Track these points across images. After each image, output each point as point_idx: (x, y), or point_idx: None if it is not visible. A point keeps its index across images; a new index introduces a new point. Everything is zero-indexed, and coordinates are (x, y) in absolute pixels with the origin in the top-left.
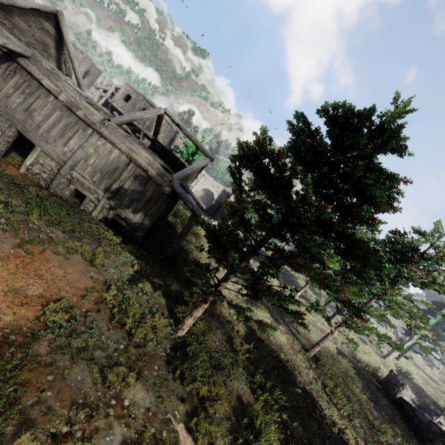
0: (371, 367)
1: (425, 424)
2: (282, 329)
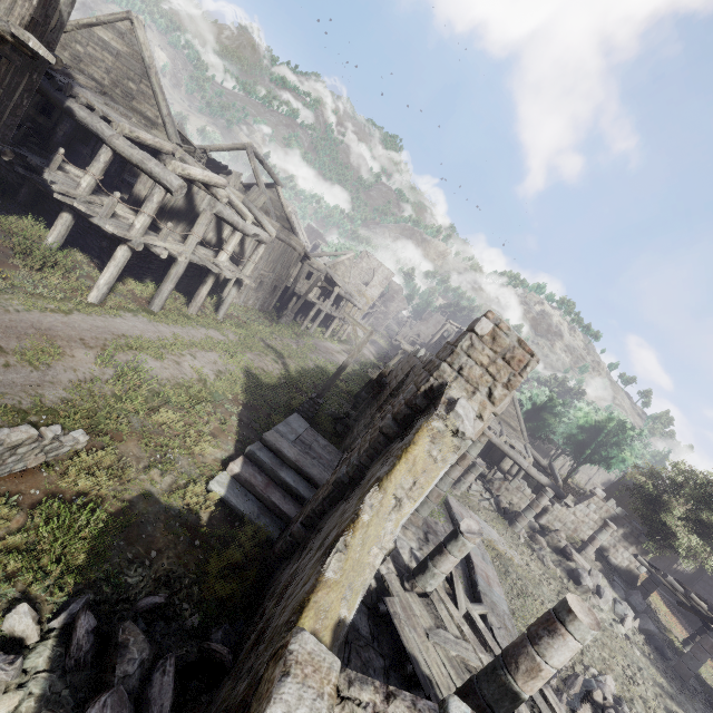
0: None
1: None
2: None
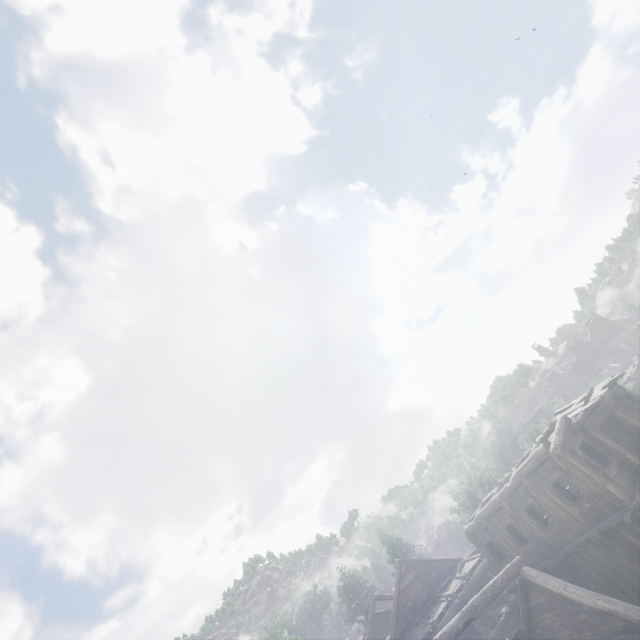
0: None
1: None
2: None
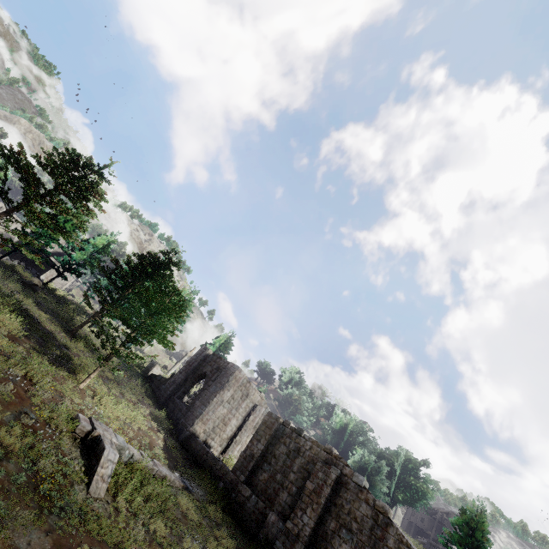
0: (144, 368)
1: (159, 380)
2: (50, 316)
